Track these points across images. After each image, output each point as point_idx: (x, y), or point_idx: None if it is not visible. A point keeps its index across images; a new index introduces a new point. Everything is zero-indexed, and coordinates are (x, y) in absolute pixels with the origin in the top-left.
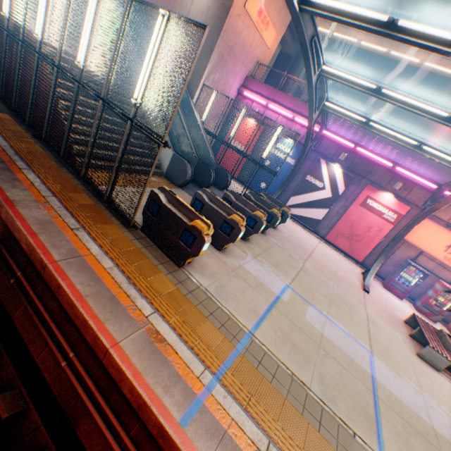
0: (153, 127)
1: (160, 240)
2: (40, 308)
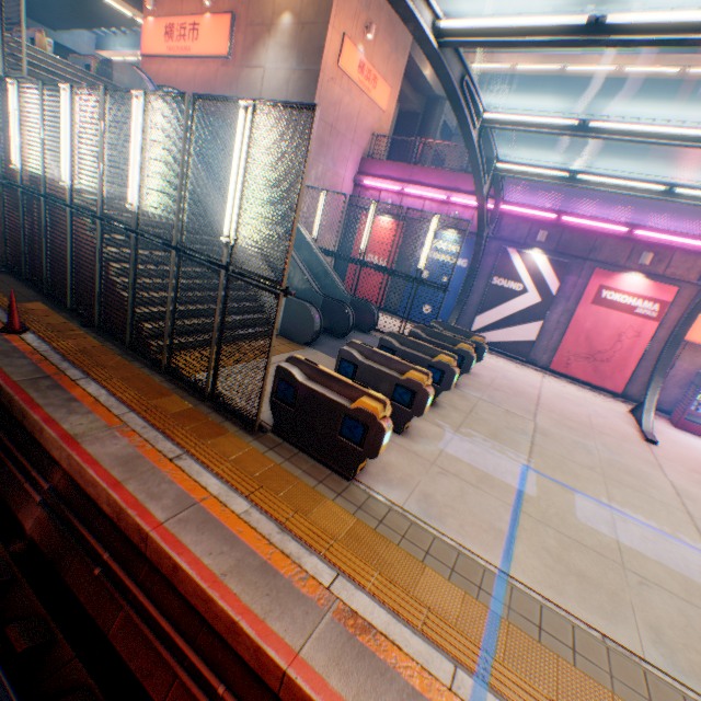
0: (263, 271)
1: (307, 442)
2: (150, 609)
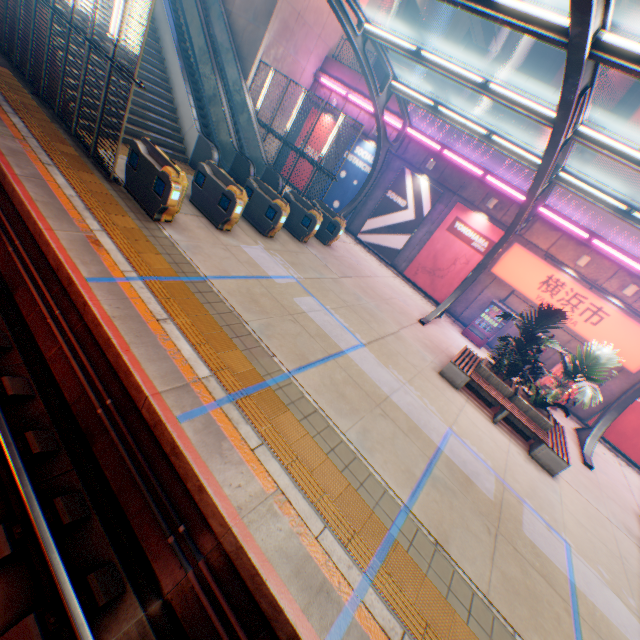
0: (128, 66)
1: (139, 195)
2: (1, 215)
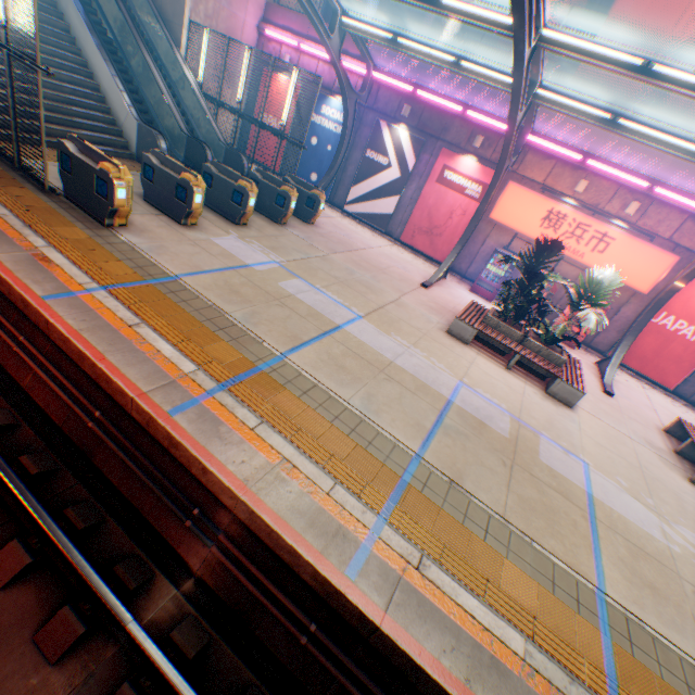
0: (27, 51)
1: (83, 202)
2: None
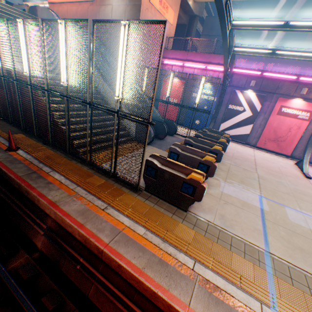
0: (138, 113)
1: (163, 195)
2: (107, 284)
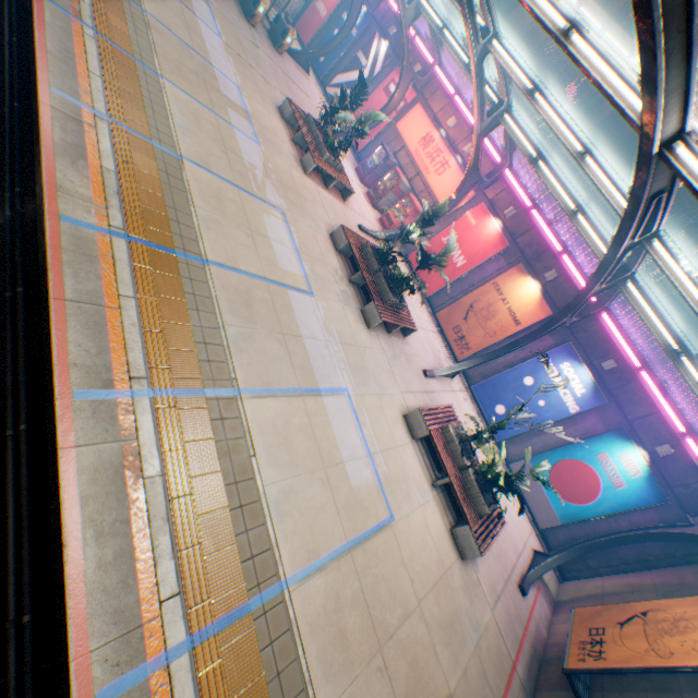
0: None
1: None
2: None
